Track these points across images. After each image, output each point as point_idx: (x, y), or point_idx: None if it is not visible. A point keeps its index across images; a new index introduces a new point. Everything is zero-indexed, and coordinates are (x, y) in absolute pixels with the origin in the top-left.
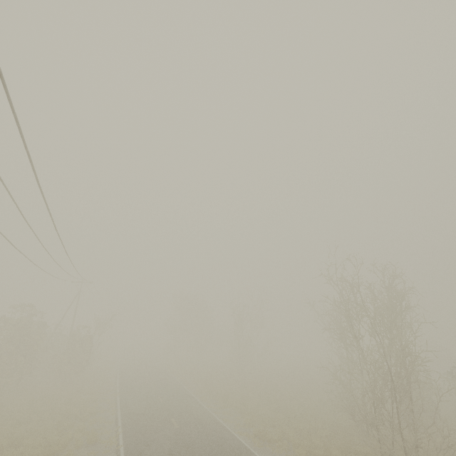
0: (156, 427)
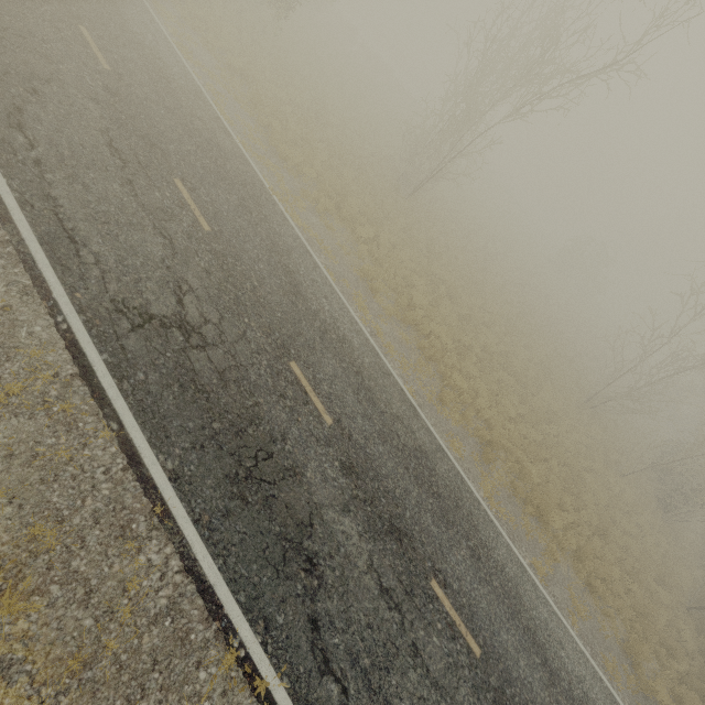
0: None
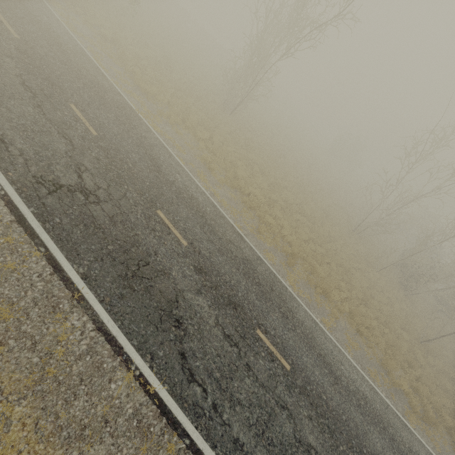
0: None
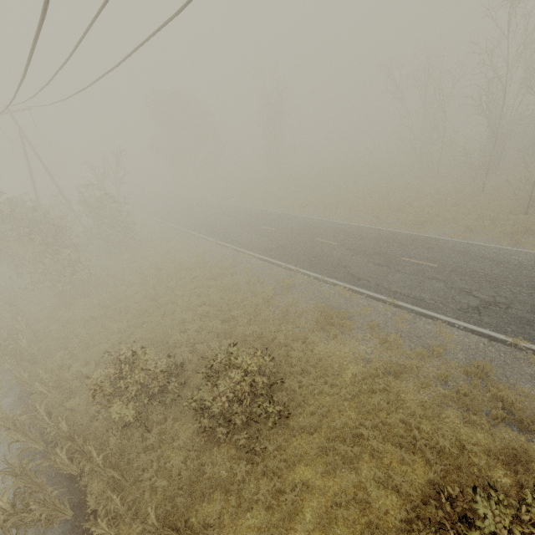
0: (320, 252)
